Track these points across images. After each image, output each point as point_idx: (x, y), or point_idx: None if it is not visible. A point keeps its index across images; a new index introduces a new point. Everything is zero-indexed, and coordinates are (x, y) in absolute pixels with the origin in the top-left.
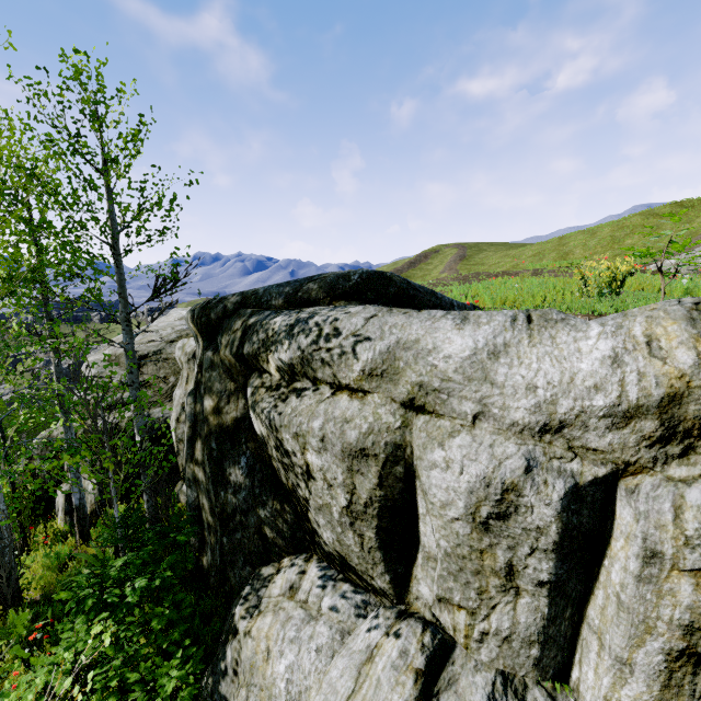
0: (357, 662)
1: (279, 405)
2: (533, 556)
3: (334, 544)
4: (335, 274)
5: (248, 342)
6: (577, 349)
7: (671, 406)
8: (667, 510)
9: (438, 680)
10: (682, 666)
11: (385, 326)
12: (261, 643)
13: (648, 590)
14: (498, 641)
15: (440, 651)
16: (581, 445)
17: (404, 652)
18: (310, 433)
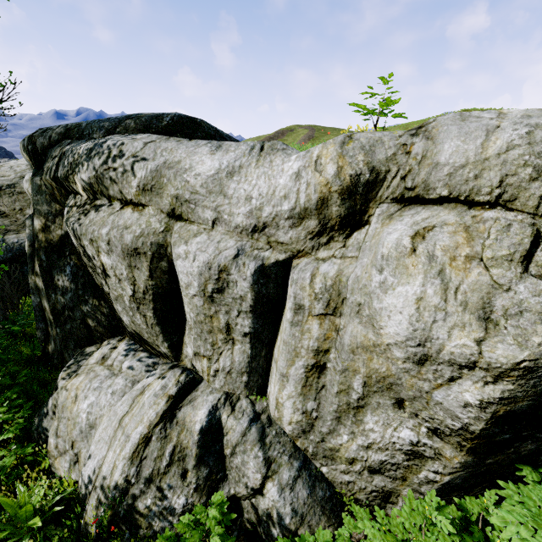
0: (134, 395)
1: (81, 218)
2: (240, 317)
3: (131, 325)
4: (151, 114)
5: (61, 166)
6: (282, 170)
7: (323, 208)
8: (308, 278)
9: (184, 400)
10: (313, 374)
11: (158, 150)
12: (71, 392)
13: (297, 330)
14: (224, 374)
15: (190, 384)
16: (275, 240)
17: (165, 386)
18: (100, 238)
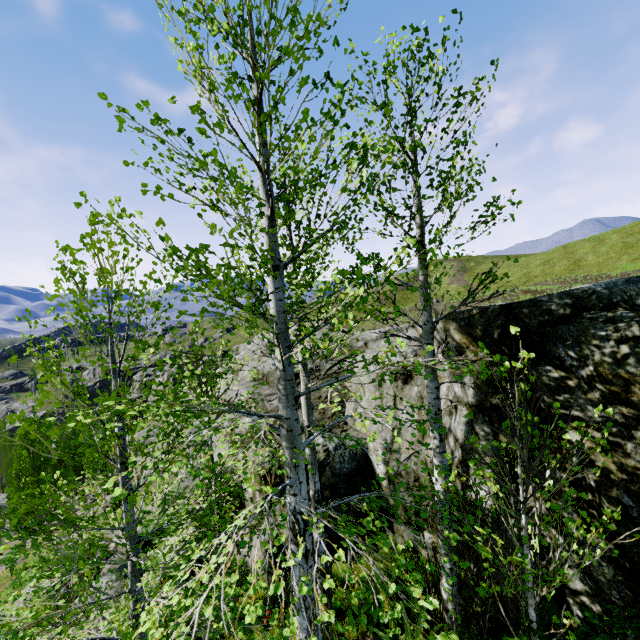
0: None
1: None
2: None
3: None
4: None
5: None
6: None
7: None
8: None
9: None
10: None
11: None
12: None
13: None
14: None
15: None
16: None
17: None
18: None
